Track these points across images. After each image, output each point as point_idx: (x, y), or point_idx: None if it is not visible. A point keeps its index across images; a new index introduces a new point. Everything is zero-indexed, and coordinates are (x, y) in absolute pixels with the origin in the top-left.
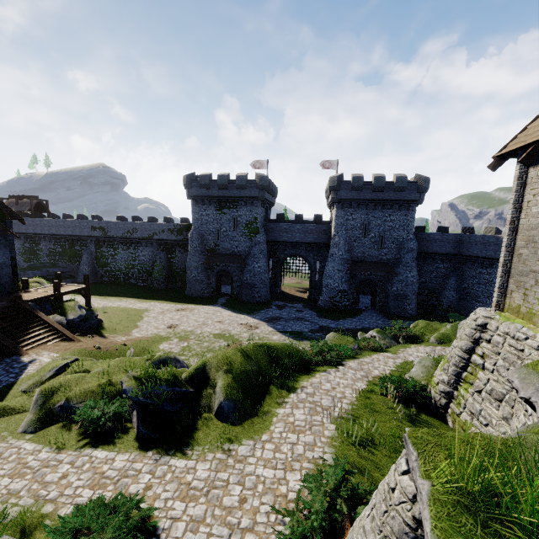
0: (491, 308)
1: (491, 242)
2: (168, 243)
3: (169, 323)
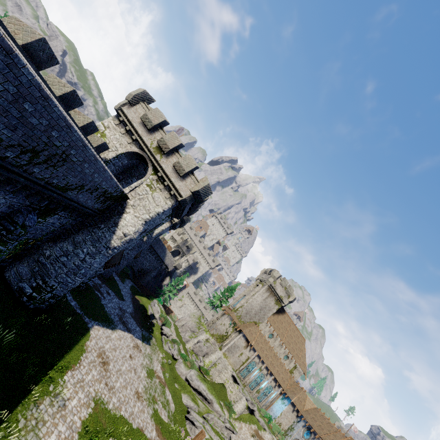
0: (222, 352)
1: (163, 248)
2: (70, 207)
3: (135, 396)
